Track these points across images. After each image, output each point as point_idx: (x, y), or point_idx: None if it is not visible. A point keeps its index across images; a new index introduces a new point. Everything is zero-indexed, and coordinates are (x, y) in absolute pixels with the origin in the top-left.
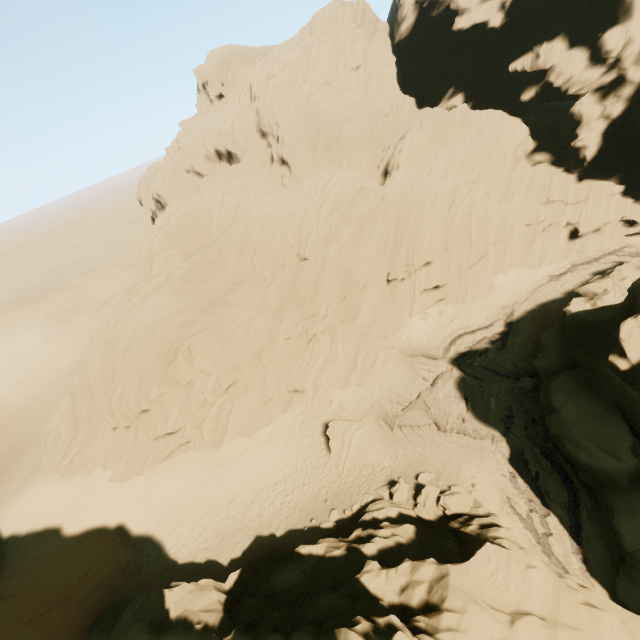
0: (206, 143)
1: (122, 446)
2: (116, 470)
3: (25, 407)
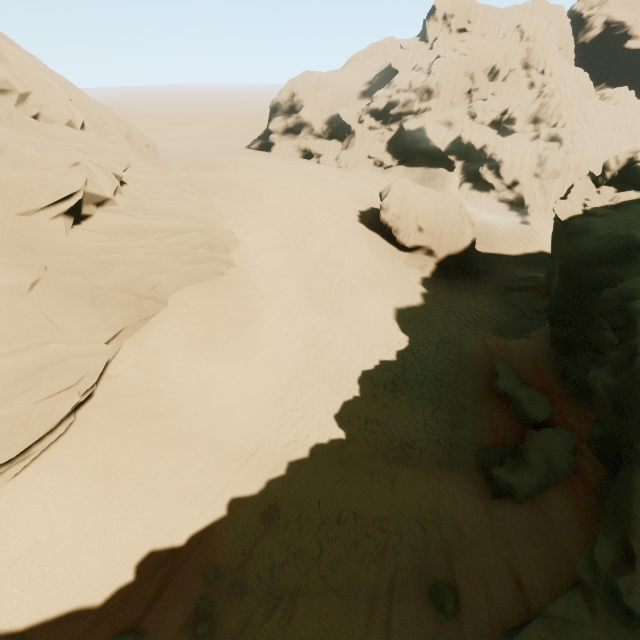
0: (494, 57)
1: None
2: None
3: None
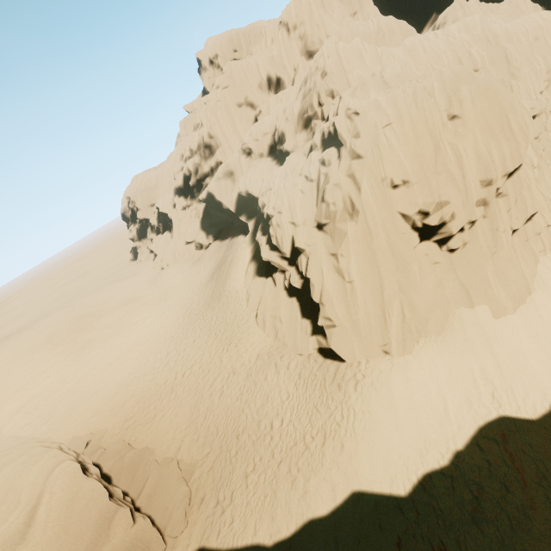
0: (260, 69)
1: (472, 264)
2: (491, 299)
3: (164, 367)
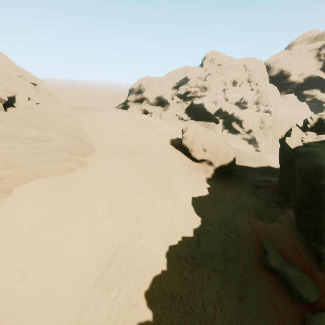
0: (235, 76)
1: None
2: None
3: None
